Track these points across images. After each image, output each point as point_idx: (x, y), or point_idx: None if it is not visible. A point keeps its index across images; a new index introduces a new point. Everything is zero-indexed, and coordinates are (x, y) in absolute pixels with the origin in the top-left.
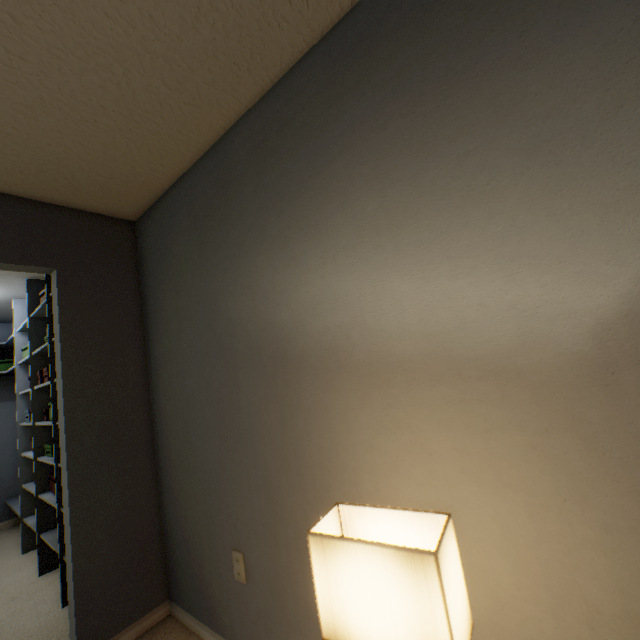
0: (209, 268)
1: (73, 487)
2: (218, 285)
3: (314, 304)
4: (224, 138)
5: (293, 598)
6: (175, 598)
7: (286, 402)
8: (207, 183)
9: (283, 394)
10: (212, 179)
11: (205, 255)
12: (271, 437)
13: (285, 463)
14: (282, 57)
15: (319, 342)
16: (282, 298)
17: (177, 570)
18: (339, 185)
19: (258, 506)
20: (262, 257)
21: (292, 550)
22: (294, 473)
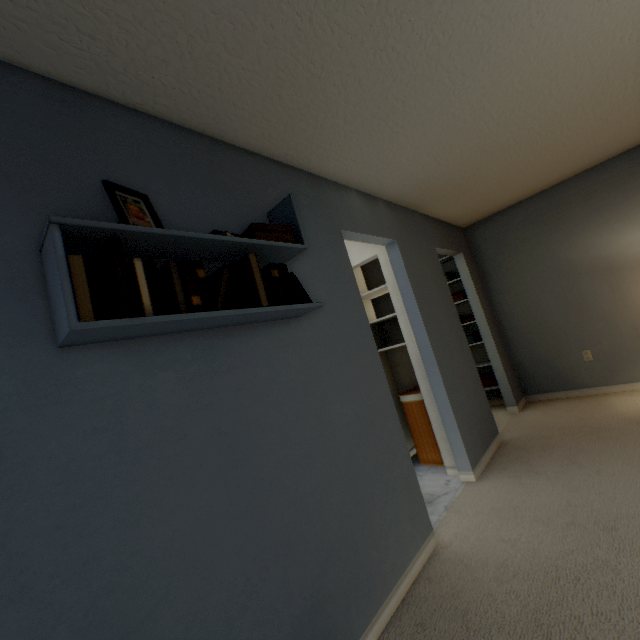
0: (546, 242)
1: (494, 342)
2: (555, 248)
3: (628, 245)
4: (553, 187)
5: (626, 352)
6: (529, 393)
7: (613, 283)
8: (540, 206)
9: (611, 281)
10: (544, 204)
11: (541, 237)
12: (604, 299)
13: (615, 305)
14: (604, 159)
15: (632, 257)
16: (606, 246)
17: (530, 380)
18: (638, 203)
19: (597, 327)
20: (590, 232)
21: (623, 335)
22: (621, 307)
